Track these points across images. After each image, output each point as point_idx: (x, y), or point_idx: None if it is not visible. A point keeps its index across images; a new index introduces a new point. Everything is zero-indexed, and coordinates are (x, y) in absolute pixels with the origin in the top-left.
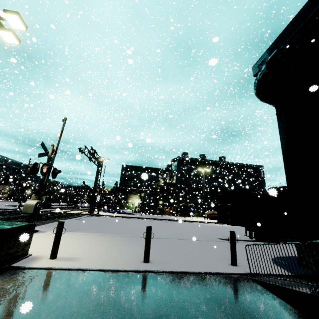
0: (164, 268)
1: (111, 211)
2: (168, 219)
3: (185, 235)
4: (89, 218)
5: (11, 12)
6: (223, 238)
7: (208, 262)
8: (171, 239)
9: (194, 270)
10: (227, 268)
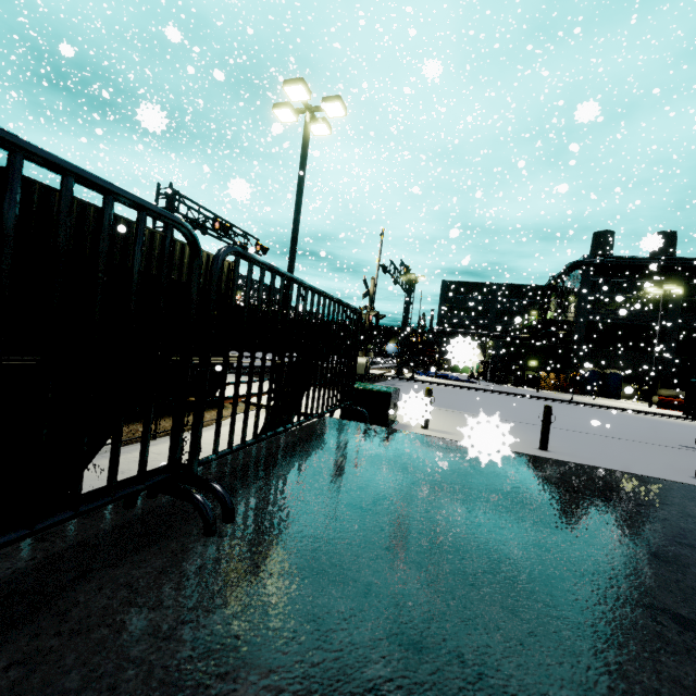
0: (573, 460)
1: (432, 374)
2: (553, 398)
3: (598, 430)
4: (404, 384)
5: (332, 99)
6: (693, 446)
7: (648, 467)
8: (572, 432)
9: (621, 470)
10: (684, 479)
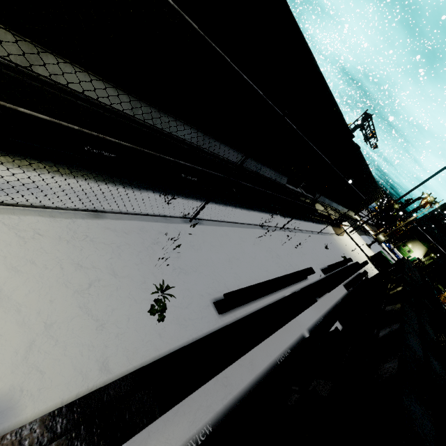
0: None
1: (389, 247)
2: None
3: None
4: (376, 244)
5: None
6: None
7: None
8: None
9: None
10: None
